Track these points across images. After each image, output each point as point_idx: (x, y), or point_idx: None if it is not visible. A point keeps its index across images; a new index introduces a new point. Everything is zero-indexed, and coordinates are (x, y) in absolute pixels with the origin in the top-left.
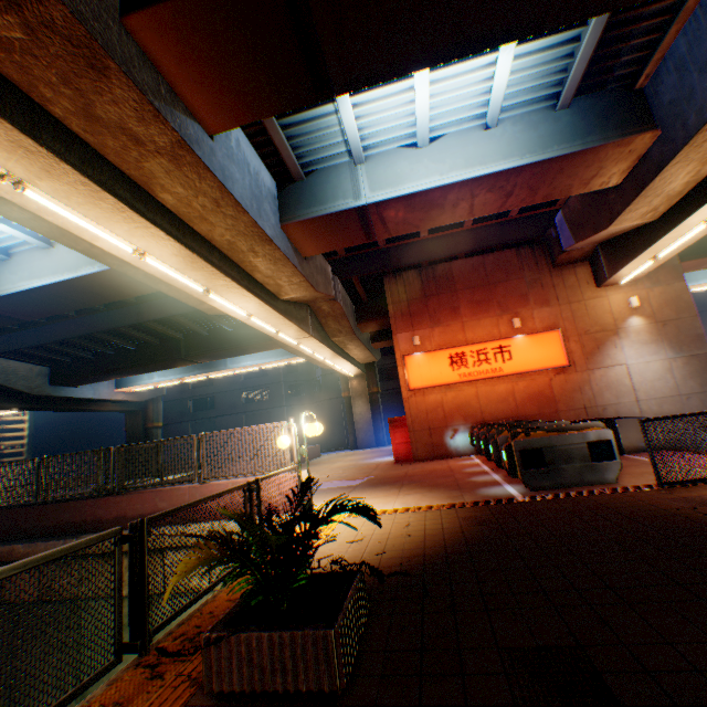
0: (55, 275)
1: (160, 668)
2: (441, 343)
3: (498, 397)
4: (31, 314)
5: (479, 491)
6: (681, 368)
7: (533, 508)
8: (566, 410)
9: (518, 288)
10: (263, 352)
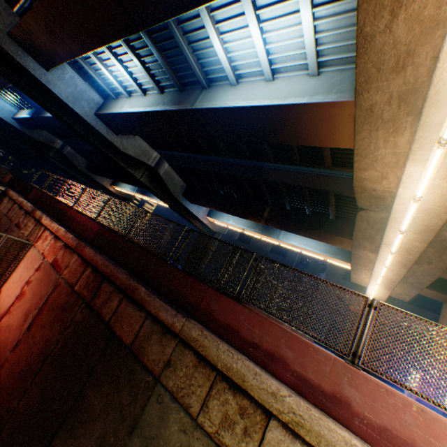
0: (264, 100)
1: None
2: None
3: None
4: (219, 133)
5: None
6: None
7: None
8: None
9: None
10: (309, 241)
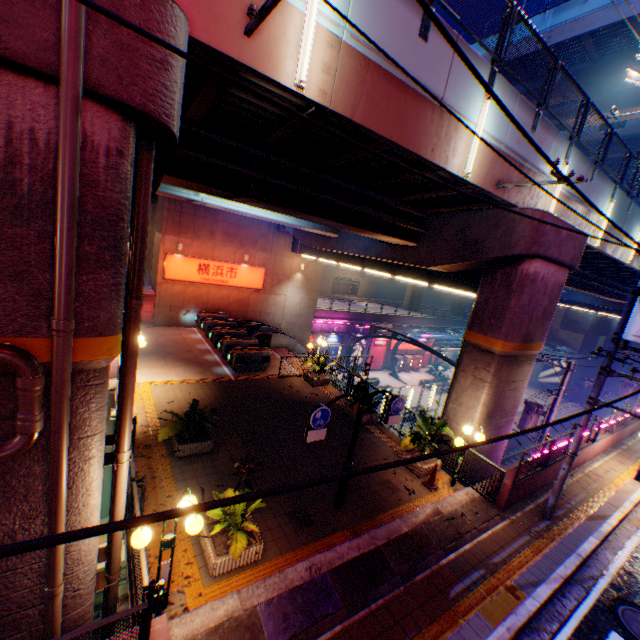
0: None
1: (149, 456)
2: (197, 253)
3: (221, 297)
4: None
5: (214, 370)
6: (305, 303)
7: (239, 385)
8: (252, 312)
9: (256, 236)
10: None
